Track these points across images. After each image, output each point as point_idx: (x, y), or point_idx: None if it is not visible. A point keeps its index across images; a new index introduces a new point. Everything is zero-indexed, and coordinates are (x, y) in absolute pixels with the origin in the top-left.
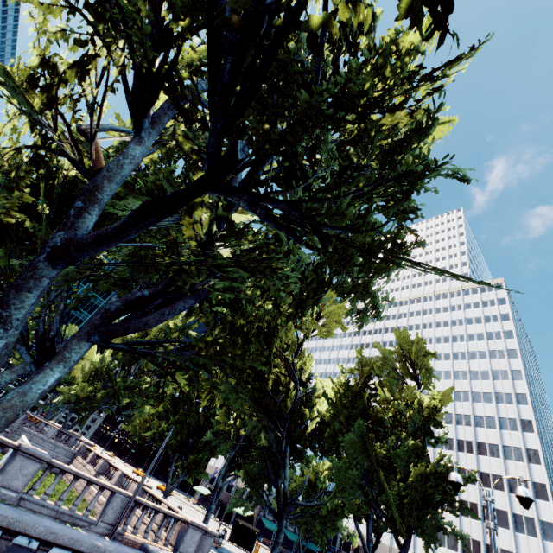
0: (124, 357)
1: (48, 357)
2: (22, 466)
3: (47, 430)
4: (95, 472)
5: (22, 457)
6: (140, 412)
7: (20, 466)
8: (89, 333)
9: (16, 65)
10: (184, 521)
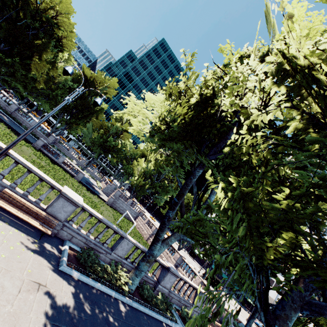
0: (158, 169)
1: (272, 317)
2: (170, 278)
3: (128, 201)
4: (151, 232)
5: (170, 274)
6: (161, 198)
7: (169, 277)
8: (301, 307)
9: (291, 46)
10: (225, 309)
